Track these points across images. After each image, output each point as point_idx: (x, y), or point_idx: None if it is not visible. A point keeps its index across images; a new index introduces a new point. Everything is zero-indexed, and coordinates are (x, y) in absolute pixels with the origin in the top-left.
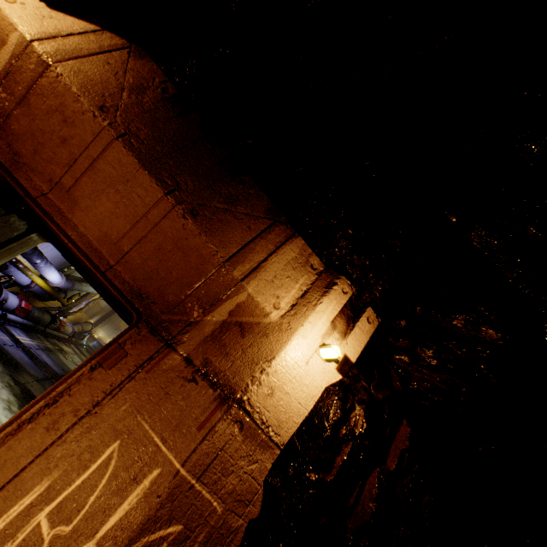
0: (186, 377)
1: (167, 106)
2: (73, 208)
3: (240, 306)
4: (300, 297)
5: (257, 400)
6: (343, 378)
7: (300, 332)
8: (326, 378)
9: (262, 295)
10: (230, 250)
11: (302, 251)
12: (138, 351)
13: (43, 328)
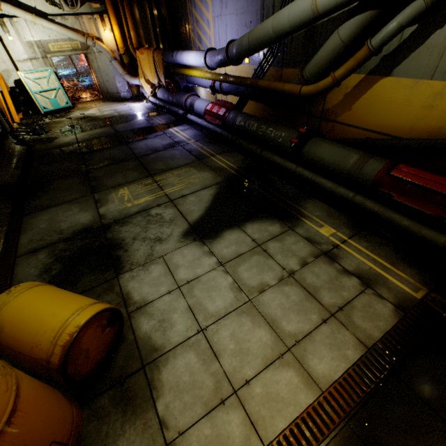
0: None
1: None
2: None
3: None
4: None
5: None
6: None
7: None
8: None
9: None
10: None
11: None
12: None
13: (253, 148)
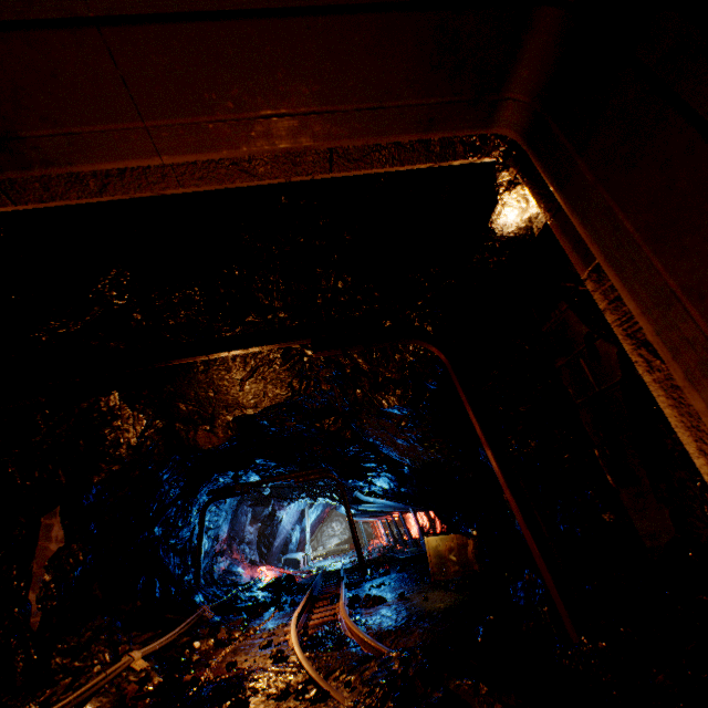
0: None
1: None
2: None
3: None
4: None
5: None
6: None
7: None
8: None
9: None
10: None
11: None
12: None
13: None
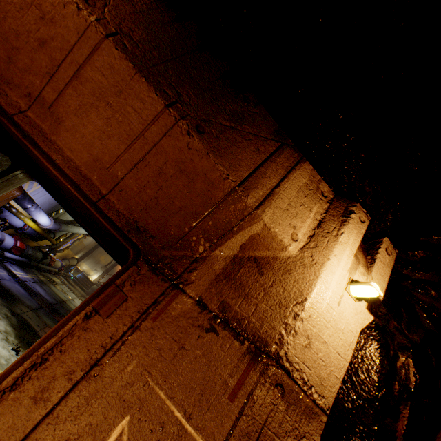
0: (202, 325)
1: (161, 9)
2: (56, 128)
3: (254, 238)
4: (316, 227)
5: (295, 354)
6: (374, 318)
7: (327, 267)
8: (359, 320)
9: (279, 225)
10: (241, 174)
11: (312, 177)
12: (139, 294)
13: (36, 264)
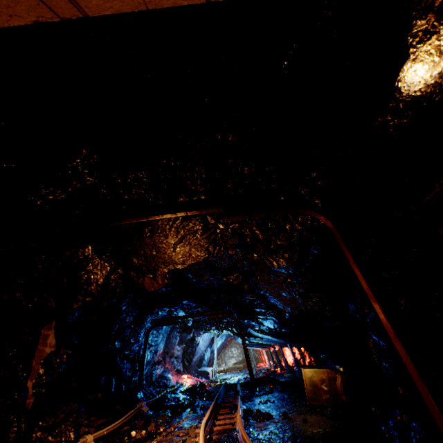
0: None
1: None
2: None
3: None
4: None
5: None
6: None
7: None
8: None
9: None
10: None
11: None
12: None
13: None
